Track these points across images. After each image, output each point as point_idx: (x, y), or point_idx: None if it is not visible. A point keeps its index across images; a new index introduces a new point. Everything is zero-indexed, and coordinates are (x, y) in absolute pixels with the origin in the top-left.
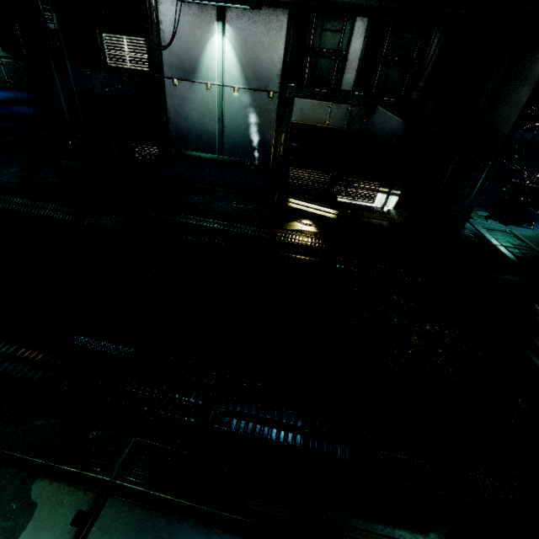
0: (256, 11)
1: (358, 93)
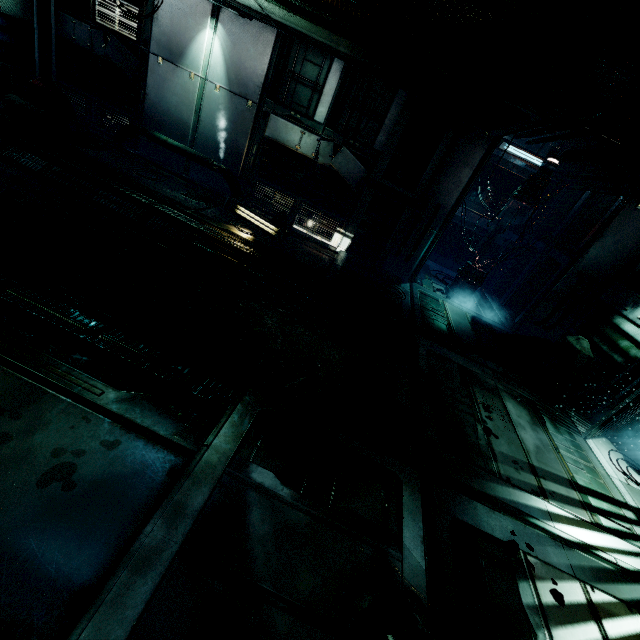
0: (248, 21)
1: (328, 128)
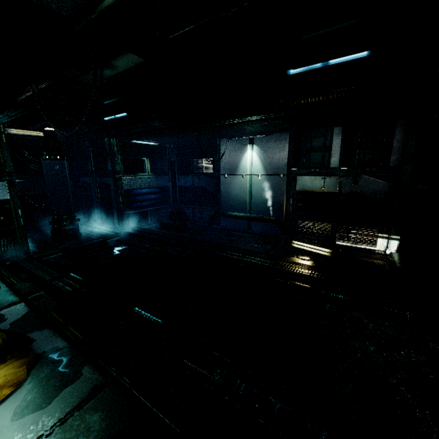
0: (270, 136)
1: (343, 168)
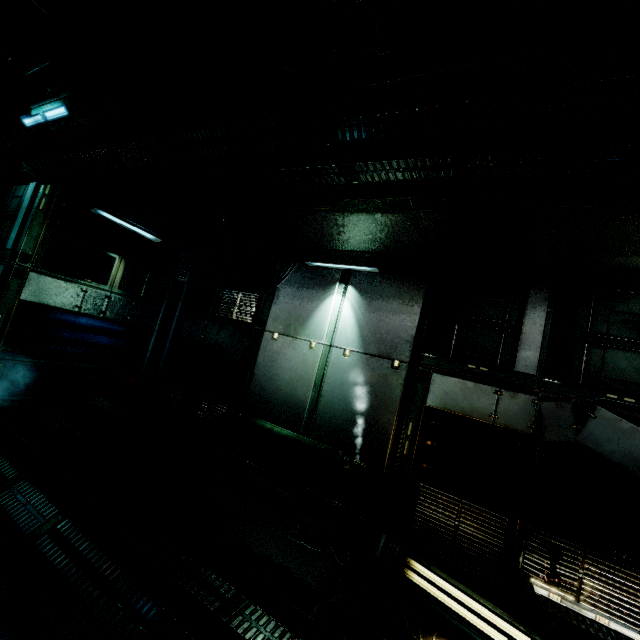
0: (386, 276)
1: (549, 380)
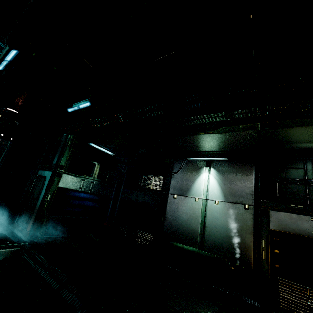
0: (231, 161)
1: None
